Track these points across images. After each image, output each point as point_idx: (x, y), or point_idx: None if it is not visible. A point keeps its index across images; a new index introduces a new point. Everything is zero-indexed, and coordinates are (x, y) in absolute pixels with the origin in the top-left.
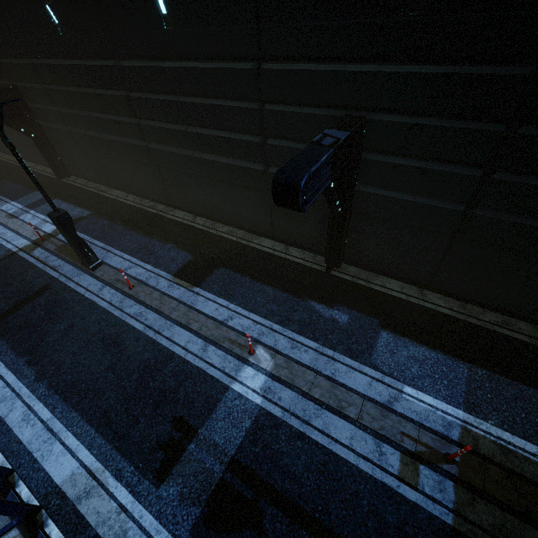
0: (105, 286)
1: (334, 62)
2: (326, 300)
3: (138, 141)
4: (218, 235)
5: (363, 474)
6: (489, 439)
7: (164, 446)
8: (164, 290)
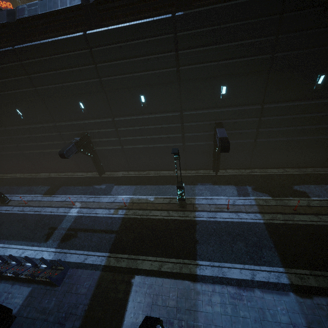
0: (14, 207)
1: (75, 121)
2: (99, 184)
3: (18, 152)
4: (60, 177)
5: (104, 217)
6: (136, 199)
7: (47, 234)
8: (40, 200)
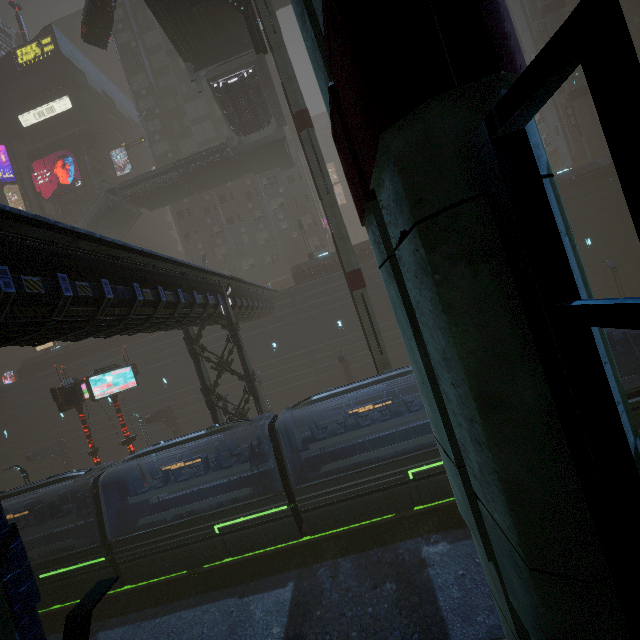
0: None
1: None
2: None
3: None
4: None
5: None
6: None
7: None
8: None
